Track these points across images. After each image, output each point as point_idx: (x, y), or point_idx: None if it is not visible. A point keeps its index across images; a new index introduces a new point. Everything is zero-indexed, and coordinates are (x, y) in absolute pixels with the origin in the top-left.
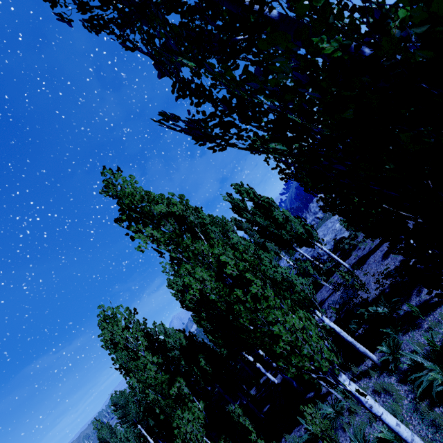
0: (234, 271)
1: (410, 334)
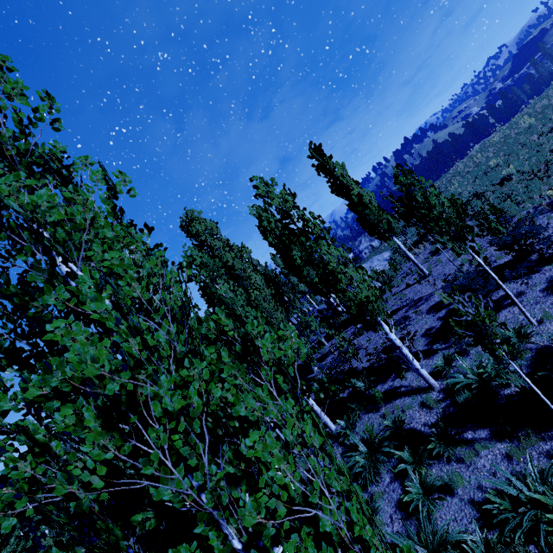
0: None
1: (369, 415)
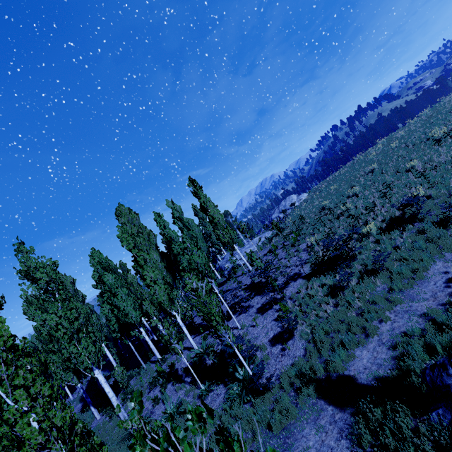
0: (54, 324)
1: (175, 355)
